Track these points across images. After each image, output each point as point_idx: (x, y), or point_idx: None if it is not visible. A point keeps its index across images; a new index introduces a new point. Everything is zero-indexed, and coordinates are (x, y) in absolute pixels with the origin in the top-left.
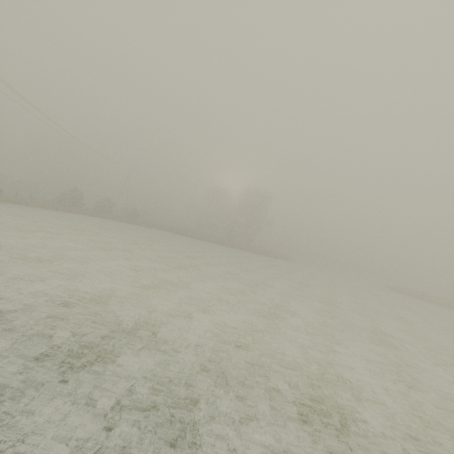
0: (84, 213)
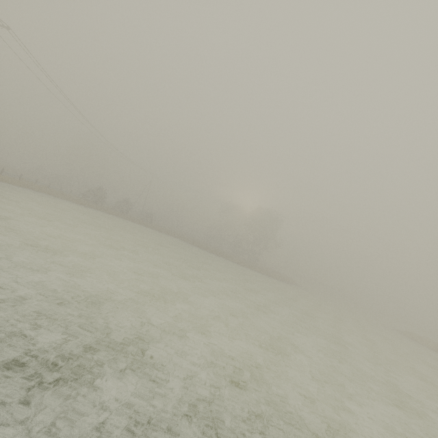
0: (103, 210)
